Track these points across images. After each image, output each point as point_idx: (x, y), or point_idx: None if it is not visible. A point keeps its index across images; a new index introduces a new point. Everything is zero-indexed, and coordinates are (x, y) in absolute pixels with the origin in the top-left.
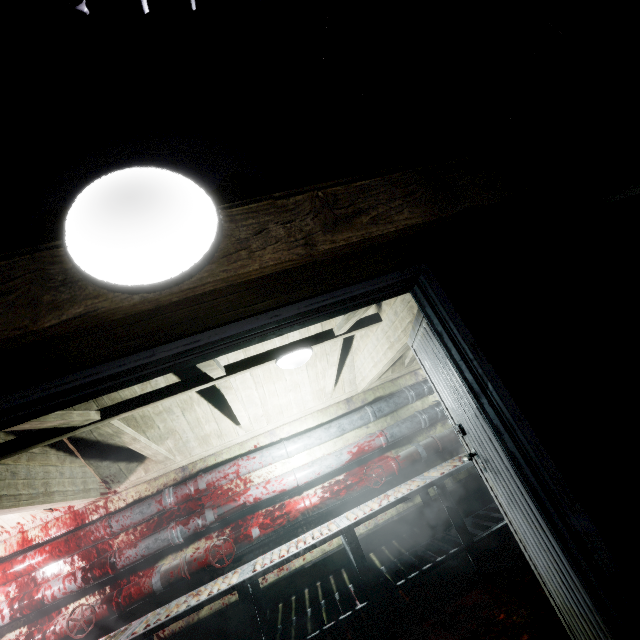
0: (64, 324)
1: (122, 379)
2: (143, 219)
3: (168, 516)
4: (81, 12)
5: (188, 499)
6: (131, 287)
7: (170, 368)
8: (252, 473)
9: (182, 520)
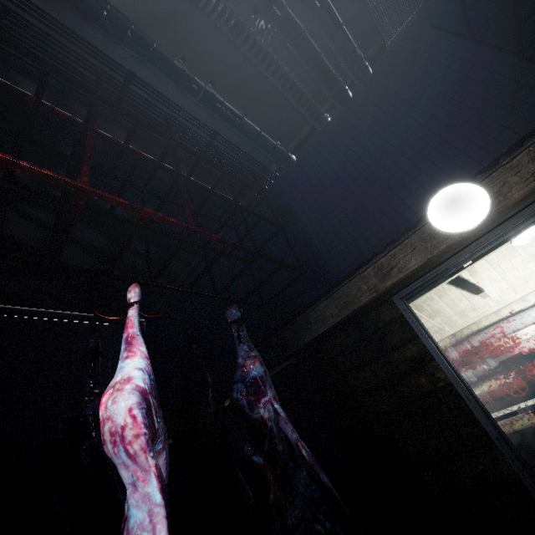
0: (440, 252)
1: (449, 269)
2: (463, 208)
3: (456, 365)
4: (328, 122)
5: (467, 353)
6: (467, 231)
7: (469, 259)
8: (516, 332)
9: (469, 366)
